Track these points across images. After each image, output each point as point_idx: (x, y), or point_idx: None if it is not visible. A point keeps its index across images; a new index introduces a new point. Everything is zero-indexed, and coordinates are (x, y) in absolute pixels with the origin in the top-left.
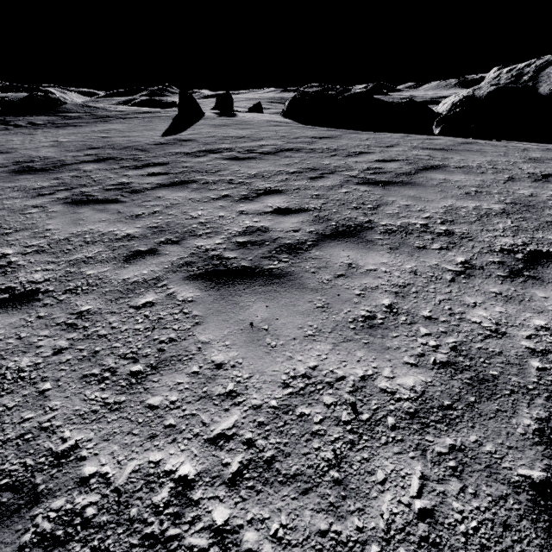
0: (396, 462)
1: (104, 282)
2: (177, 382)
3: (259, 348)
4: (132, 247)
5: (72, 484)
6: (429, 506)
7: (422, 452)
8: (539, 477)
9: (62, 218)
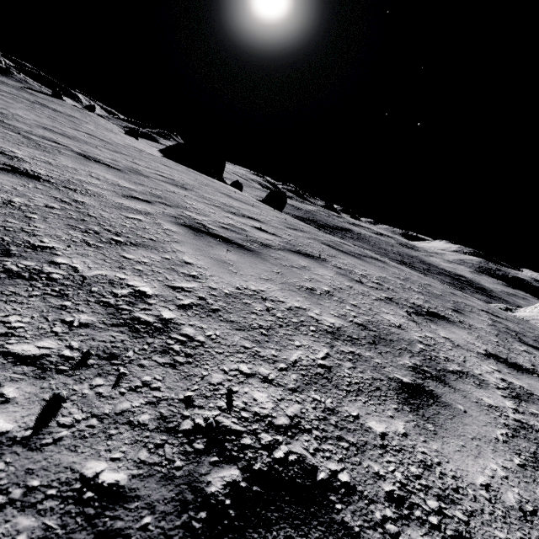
0: None
1: None
2: None
3: None
4: None
5: None
6: None
7: None
8: None
9: None
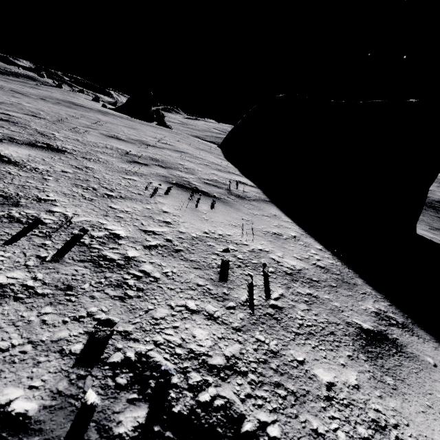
0: None
1: None
2: None
3: None
4: None
5: None
6: None
7: None
8: None
9: None
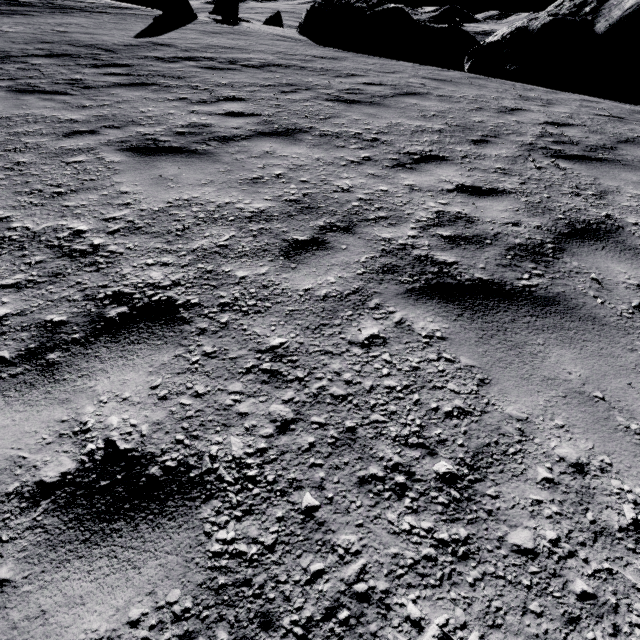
0: (221, 231)
1: (42, 147)
2: (89, 198)
3: (160, 187)
4: (73, 128)
5: (4, 229)
6: (227, 244)
7: (241, 229)
8: (303, 239)
9: (4, 102)
